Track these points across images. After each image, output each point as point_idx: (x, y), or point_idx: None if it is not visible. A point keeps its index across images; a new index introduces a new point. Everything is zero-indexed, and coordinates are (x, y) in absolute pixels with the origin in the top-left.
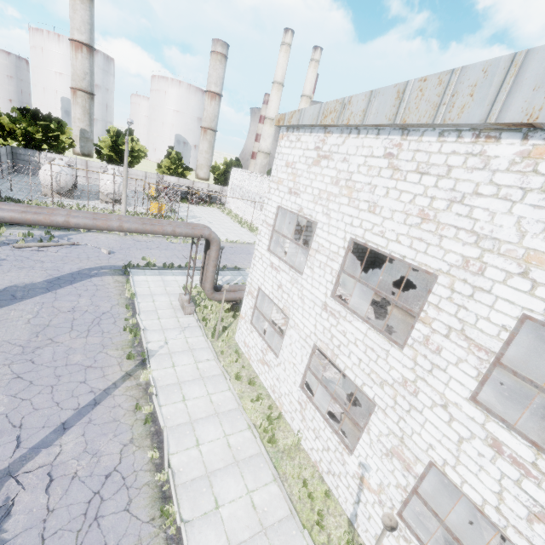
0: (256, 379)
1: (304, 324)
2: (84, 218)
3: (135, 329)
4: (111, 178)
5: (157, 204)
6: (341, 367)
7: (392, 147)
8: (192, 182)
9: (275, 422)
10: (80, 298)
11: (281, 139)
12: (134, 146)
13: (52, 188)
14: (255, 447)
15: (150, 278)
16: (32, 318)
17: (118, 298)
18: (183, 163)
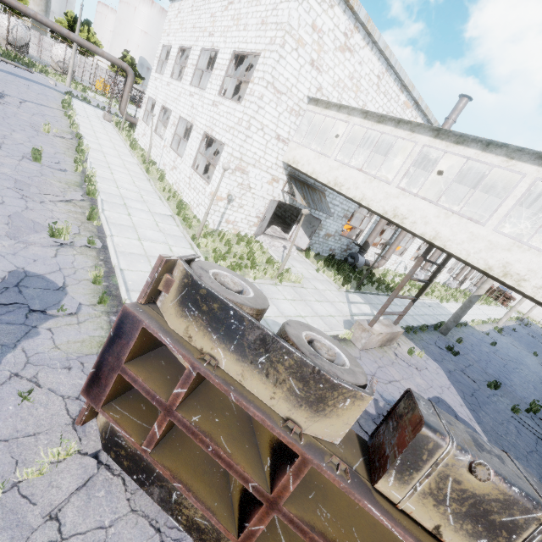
0: (138, 145)
1: (160, 98)
2: (46, 18)
3: (70, 103)
4: (63, 48)
5: (102, 83)
6: (167, 106)
7: (193, 2)
8: (142, 90)
9: (139, 146)
10: (33, 86)
11: (169, 8)
12: (90, 37)
13: (8, 34)
14: (124, 146)
15: (85, 104)
16: (2, 76)
17: (60, 97)
18: (136, 69)
